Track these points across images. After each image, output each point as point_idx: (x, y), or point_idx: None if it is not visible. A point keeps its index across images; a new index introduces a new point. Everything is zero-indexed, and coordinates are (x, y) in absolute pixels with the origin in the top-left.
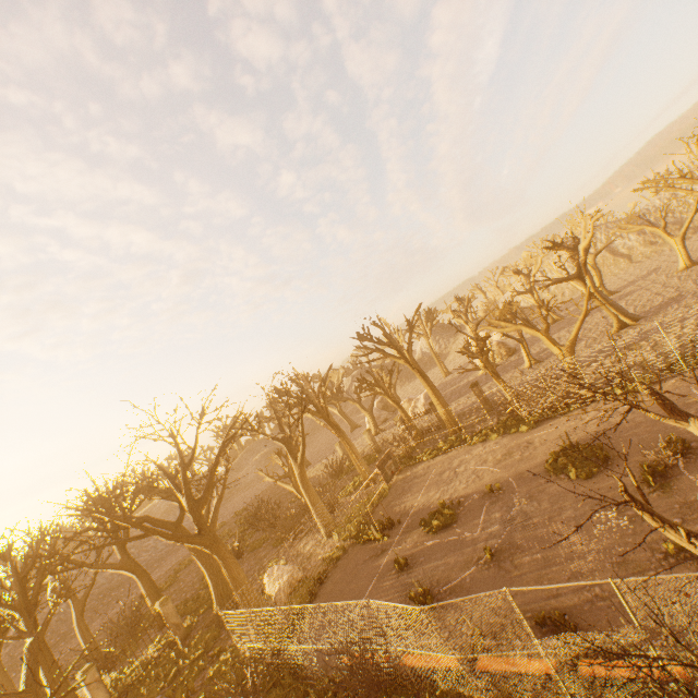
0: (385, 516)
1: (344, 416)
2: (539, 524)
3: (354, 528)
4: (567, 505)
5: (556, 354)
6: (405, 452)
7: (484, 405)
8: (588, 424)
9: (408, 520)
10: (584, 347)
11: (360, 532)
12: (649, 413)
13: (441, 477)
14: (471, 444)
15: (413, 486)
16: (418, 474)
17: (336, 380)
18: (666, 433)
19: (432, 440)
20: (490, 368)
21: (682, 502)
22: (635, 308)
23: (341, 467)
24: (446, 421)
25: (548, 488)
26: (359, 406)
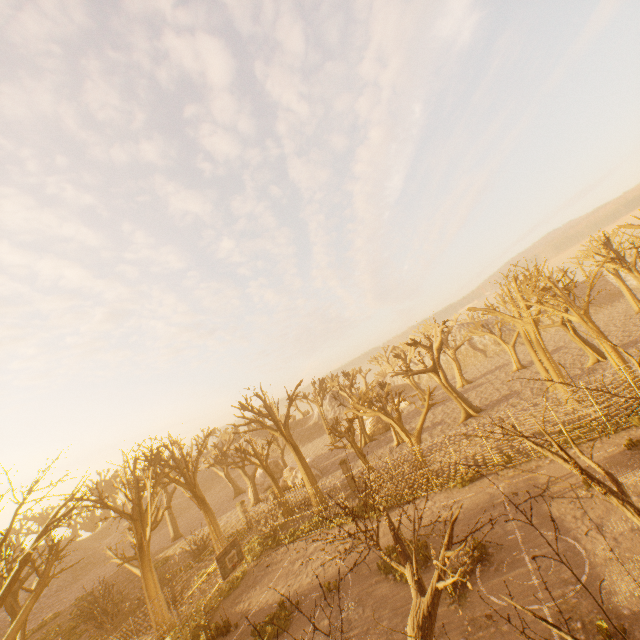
0: (227, 615)
1: (230, 479)
2: (357, 637)
3: (190, 631)
4: (385, 614)
5: (407, 442)
6: (271, 530)
7: (351, 483)
8: (423, 516)
9: (246, 623)
10: (439, 431)
11: (191, 639)
12: (382, 552)
13: (293, 566)
14: (330, 527)
15: (265, 576)
16: (274, 561)
17: (227, 440)
18: (475, 534)
19: (300, 517)
20: (356, 447)
21: (470, 617)
22: (481, 399)
23: (207, 544)
24: (313, 498)
25: (376, 589)
26: (242, 471)
